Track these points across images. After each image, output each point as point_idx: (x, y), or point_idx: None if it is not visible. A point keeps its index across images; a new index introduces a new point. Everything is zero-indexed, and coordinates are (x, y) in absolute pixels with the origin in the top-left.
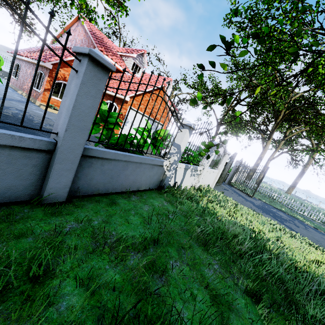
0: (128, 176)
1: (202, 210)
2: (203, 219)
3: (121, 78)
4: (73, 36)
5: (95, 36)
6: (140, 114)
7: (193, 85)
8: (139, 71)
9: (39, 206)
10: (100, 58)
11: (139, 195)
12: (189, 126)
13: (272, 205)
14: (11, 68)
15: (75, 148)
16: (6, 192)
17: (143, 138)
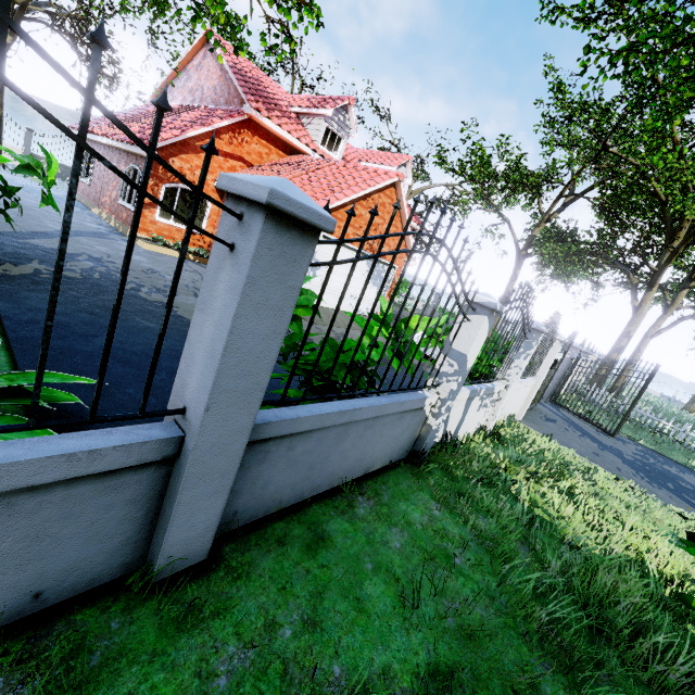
0: (346, 453)
1: (527, 521)
2: (534, 550)
3: (342, 236)
4: (196, 80)
5: (242, 76)
6: (345, 248)
7: (461, 167)
8: (338, 146)
9: (147, 598)
10: (298, 207)
11: (373, 491)
12: (491, 308)
13: (664, 455)
14: (54, 284)
15: (229, 441)
16: (64, 579)
17: (372, 336)
